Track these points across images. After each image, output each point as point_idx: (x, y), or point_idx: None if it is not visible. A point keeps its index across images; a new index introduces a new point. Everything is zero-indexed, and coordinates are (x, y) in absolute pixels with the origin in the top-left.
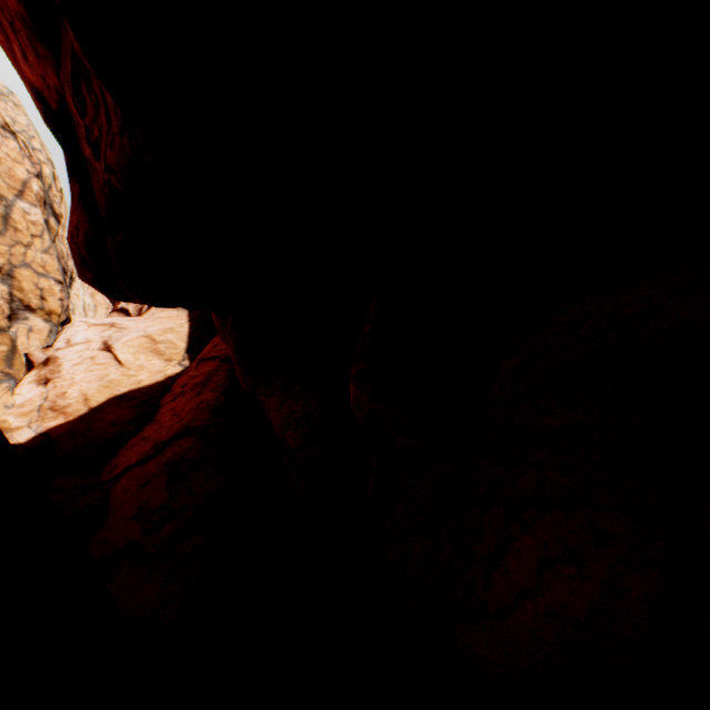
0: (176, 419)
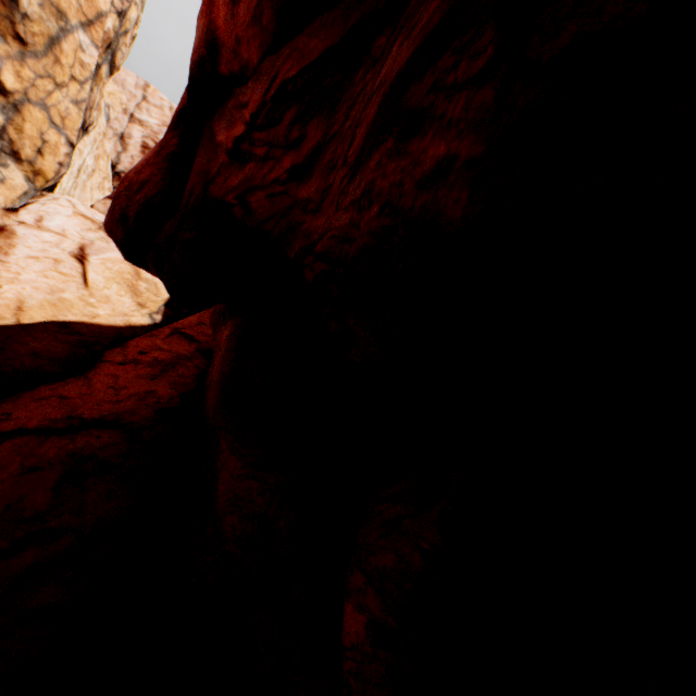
0: (113, 396)
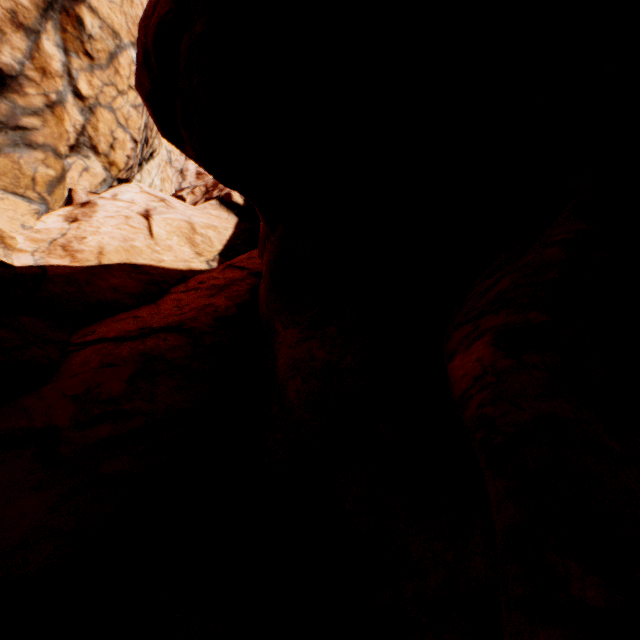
0: (176, 311)
